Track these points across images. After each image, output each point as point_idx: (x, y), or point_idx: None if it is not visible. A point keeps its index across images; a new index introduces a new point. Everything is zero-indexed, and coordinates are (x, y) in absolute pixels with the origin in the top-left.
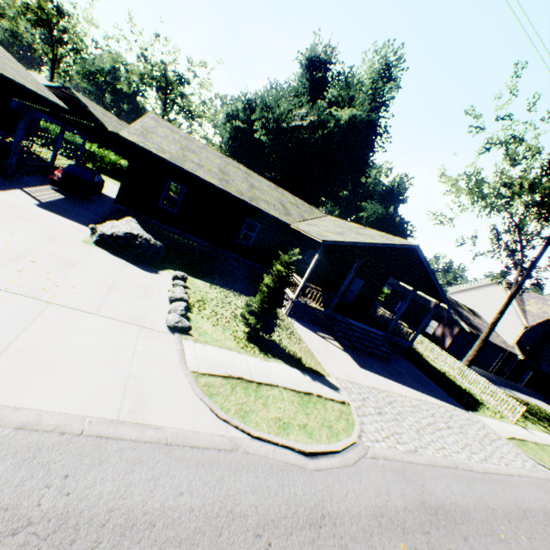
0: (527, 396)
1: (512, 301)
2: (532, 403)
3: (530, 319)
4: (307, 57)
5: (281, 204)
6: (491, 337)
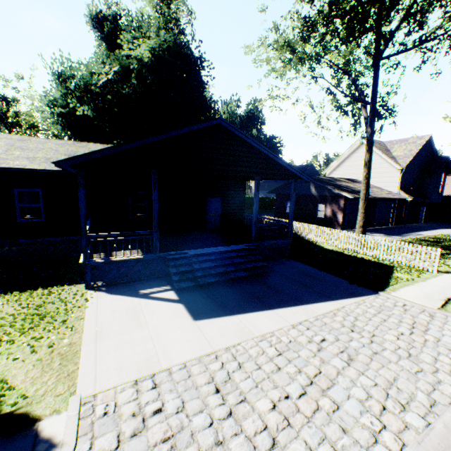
0: (431, 231)
1: (379, 154)
2: (439, 235)
3: (401, 162)
4: (91, 18)
5: (68, 155)
6: (376, 194)
